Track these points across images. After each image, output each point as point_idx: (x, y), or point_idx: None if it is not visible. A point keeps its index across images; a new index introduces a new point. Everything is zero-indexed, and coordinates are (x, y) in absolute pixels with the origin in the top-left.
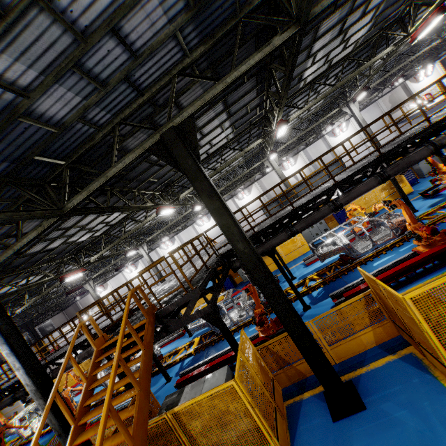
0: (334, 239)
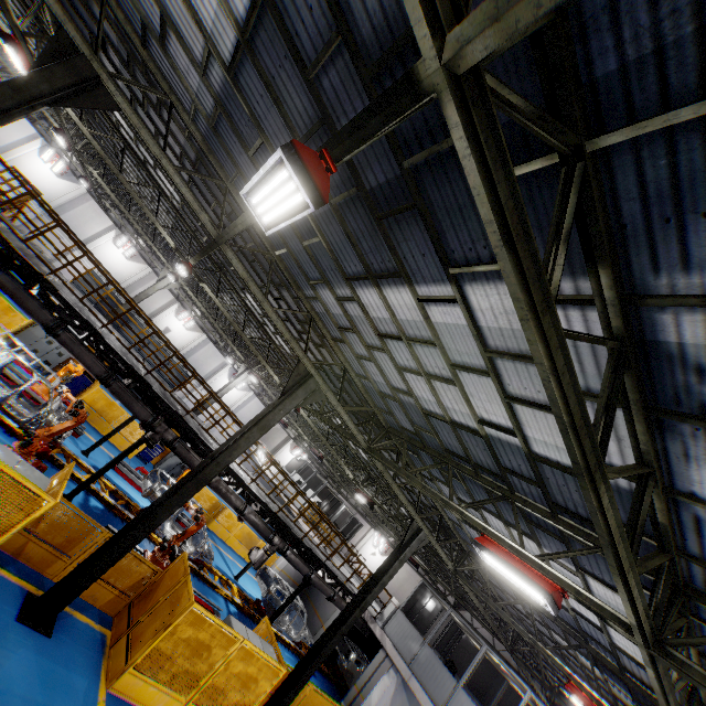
0: (4, 346)
